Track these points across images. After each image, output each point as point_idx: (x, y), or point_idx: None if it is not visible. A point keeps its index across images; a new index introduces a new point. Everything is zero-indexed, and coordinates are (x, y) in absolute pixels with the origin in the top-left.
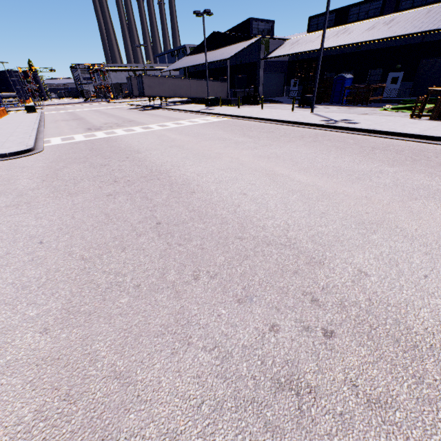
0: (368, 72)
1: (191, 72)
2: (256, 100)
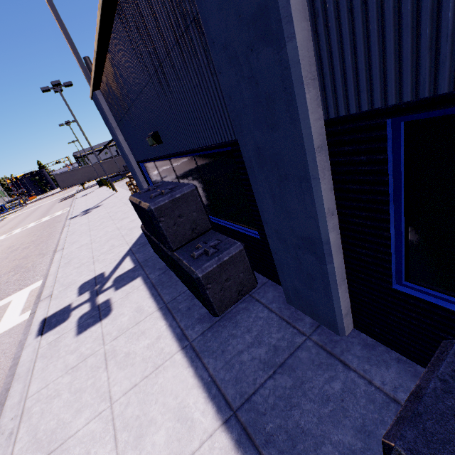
0: None
1: None
2: None
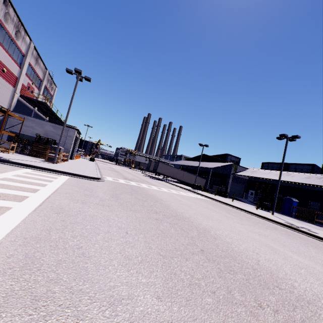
0: (308, 202)
1: (184, 168)
2: (226, 194)
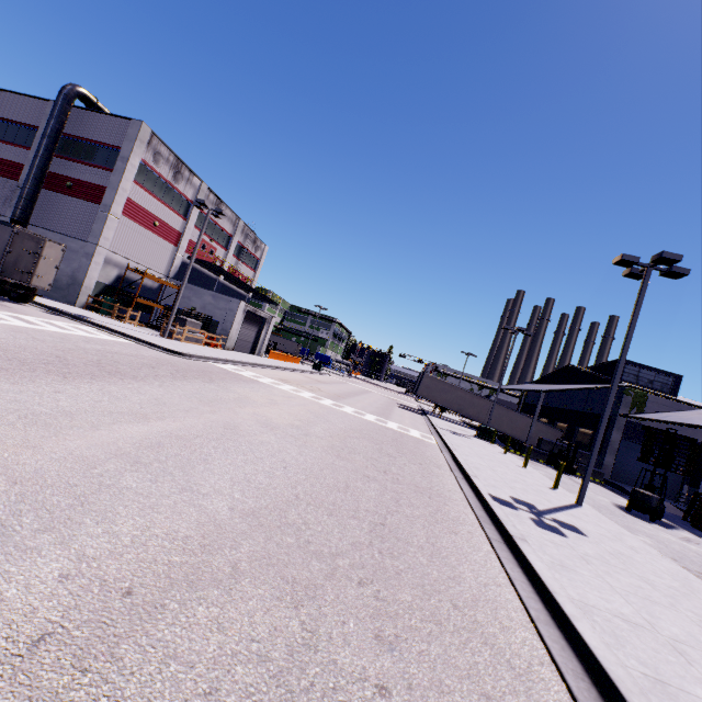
0: None
1: (526, 403)
2: (570, 466)
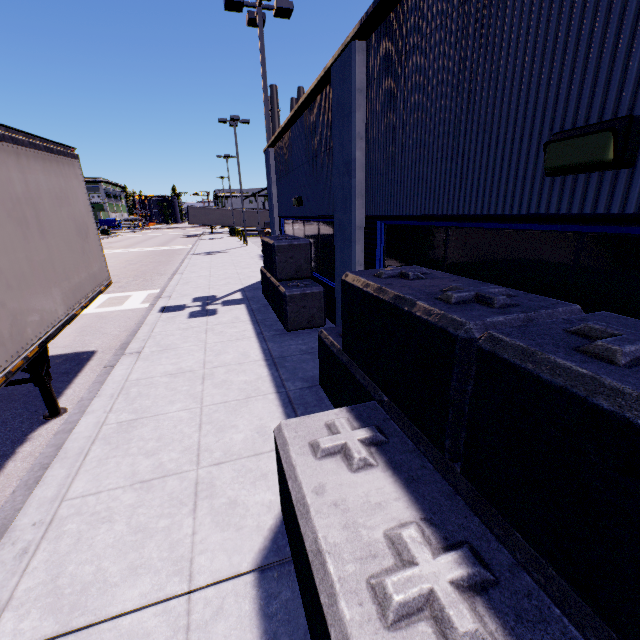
0: None
1: None
2: None
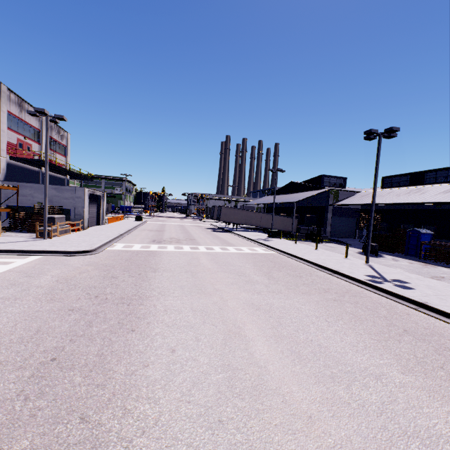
0: None
1: (269, 207)
2: (319, 238)
